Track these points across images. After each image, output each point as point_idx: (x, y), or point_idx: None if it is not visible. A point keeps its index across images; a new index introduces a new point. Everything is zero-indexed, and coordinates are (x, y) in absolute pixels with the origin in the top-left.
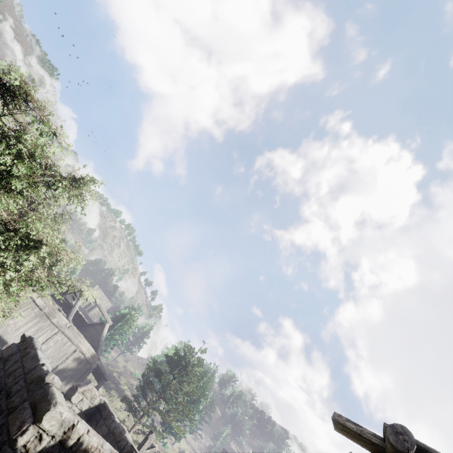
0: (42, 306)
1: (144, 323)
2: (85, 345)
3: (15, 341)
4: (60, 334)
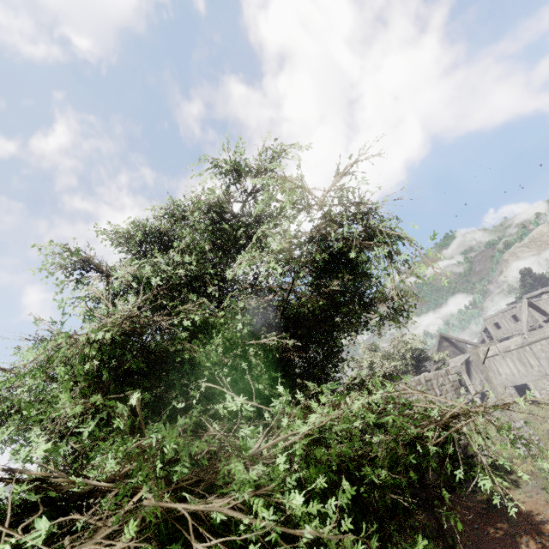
0: (493, 354)
1: None
2: None
3: (525, 379)
4: (532, 346)
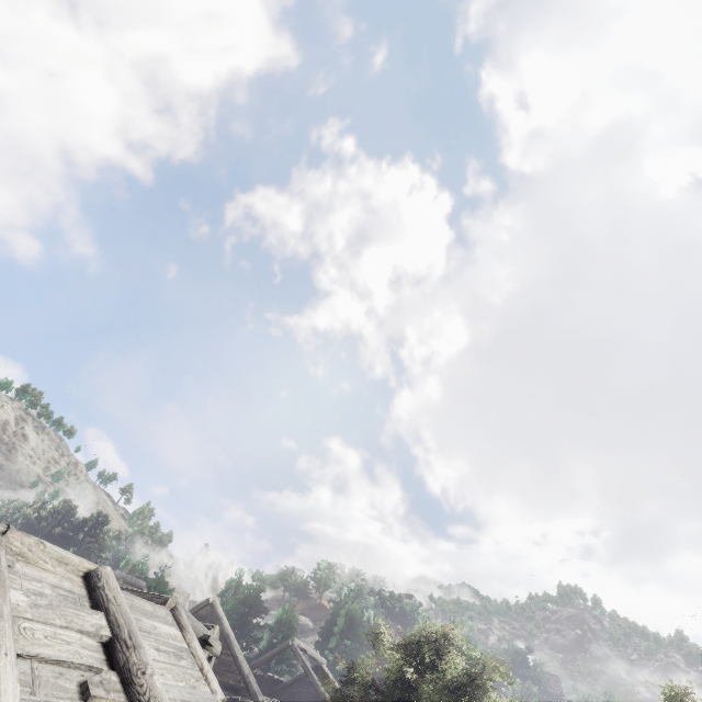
0: None
1: (229, 584)
2: None
3: None
4: None
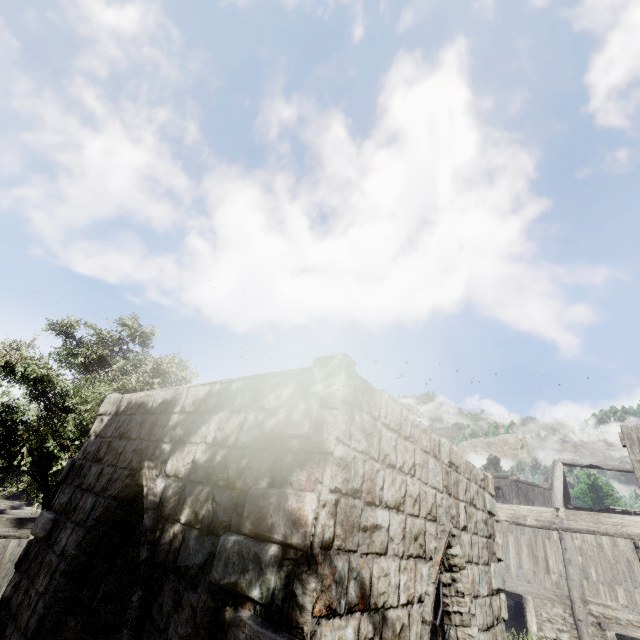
0: None
1: None
2: (637, 523)
3: (525, 587)
4: (567, 535)
